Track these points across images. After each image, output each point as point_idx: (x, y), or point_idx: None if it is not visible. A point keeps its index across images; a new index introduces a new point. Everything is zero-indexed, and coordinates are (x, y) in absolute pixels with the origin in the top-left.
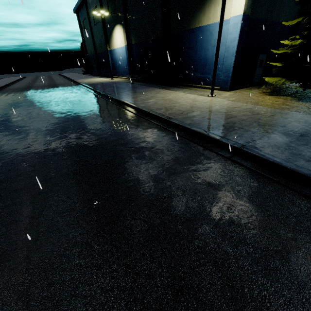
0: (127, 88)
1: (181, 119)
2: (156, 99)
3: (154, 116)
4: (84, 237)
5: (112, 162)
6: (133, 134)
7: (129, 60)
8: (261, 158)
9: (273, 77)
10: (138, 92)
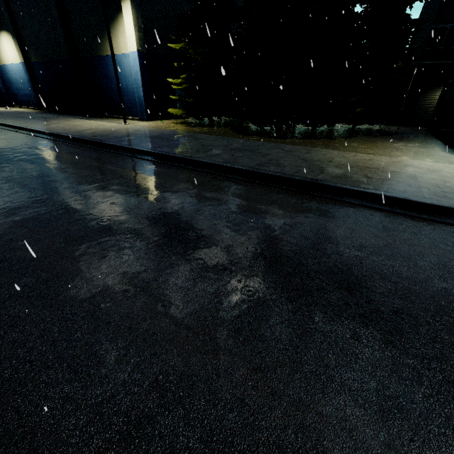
0: (29, 117)
1: (72, 134)
2: (60, 125)
3: (48, 134)
4: None
5: None
6: (22, 144)
7: (32, 83)
8: (105, 143)
9: (176, 109)
10: (42, 120)
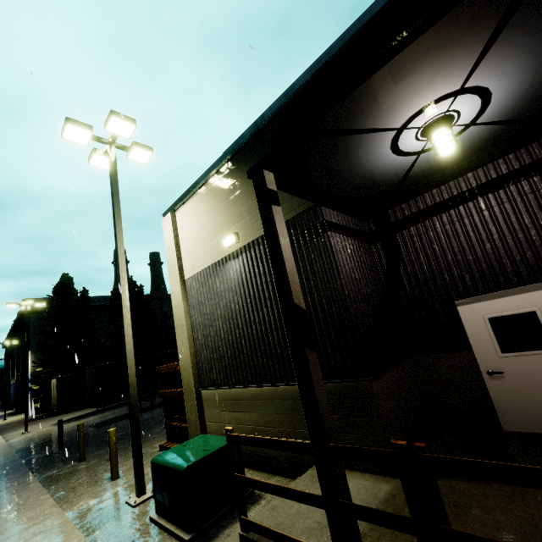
0: None
1: None
2: None
3: None
4: None
5: None
6: None
7: (16, 393)
8: None
9: None
10: None
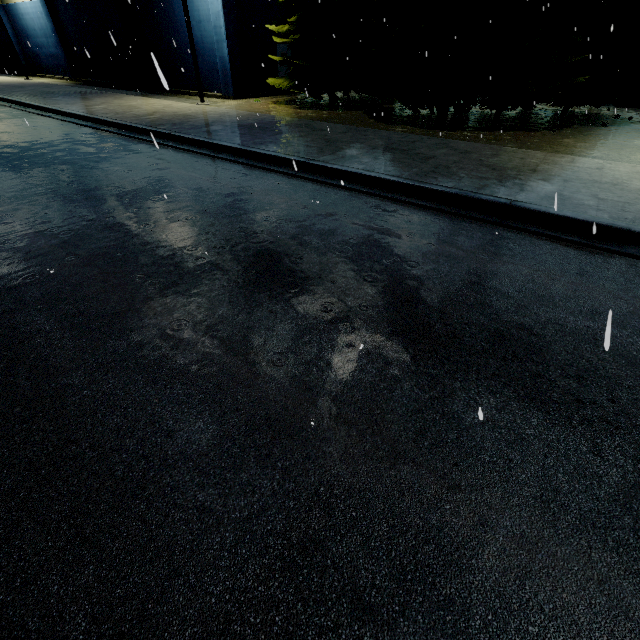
0: (61, 92)
1: (130, 120)
2: (109, 106)
3: (95, 121)
4: (3, 174)
5: (29, 151)
6: (60, 136)
7: (58, 35)
8: (180, 137)
9: (279, 78)
10: (81, 98)
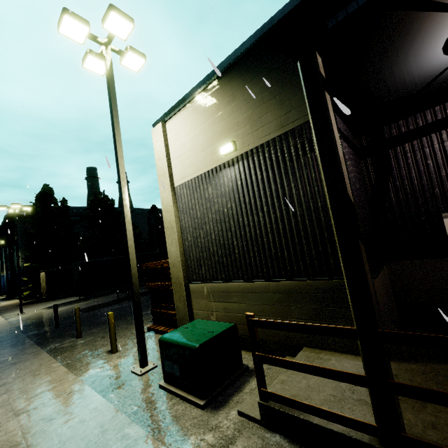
0: None
1: None
2: None
3: None
4: None
5: None
6: None
7: (6, 283)
8: None
9: None
10: None
